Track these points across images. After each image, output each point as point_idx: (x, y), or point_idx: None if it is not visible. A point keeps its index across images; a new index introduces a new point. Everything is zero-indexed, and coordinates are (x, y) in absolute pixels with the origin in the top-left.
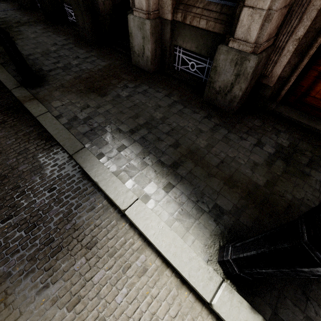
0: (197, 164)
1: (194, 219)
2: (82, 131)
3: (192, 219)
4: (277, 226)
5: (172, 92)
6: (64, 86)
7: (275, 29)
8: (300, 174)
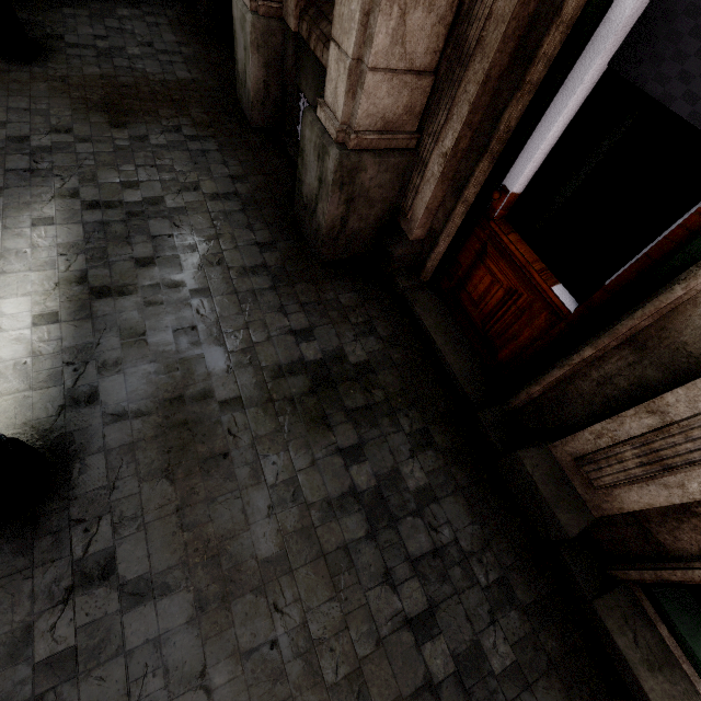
0: (144, 309)
1: (28, 388)
2: (9, 164)
3: (24, 386)
4: (159, 472)
5: (251, 175)
6: (68, 80)
7: (407, 115)
8: (315, 417)
